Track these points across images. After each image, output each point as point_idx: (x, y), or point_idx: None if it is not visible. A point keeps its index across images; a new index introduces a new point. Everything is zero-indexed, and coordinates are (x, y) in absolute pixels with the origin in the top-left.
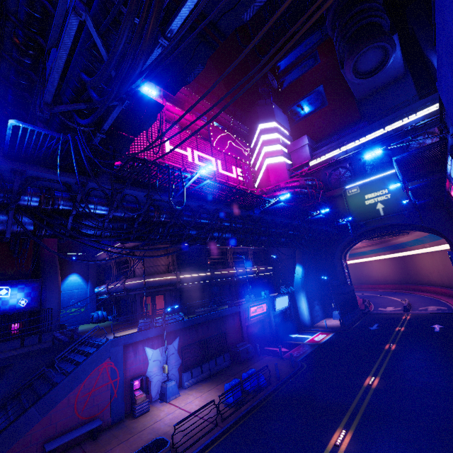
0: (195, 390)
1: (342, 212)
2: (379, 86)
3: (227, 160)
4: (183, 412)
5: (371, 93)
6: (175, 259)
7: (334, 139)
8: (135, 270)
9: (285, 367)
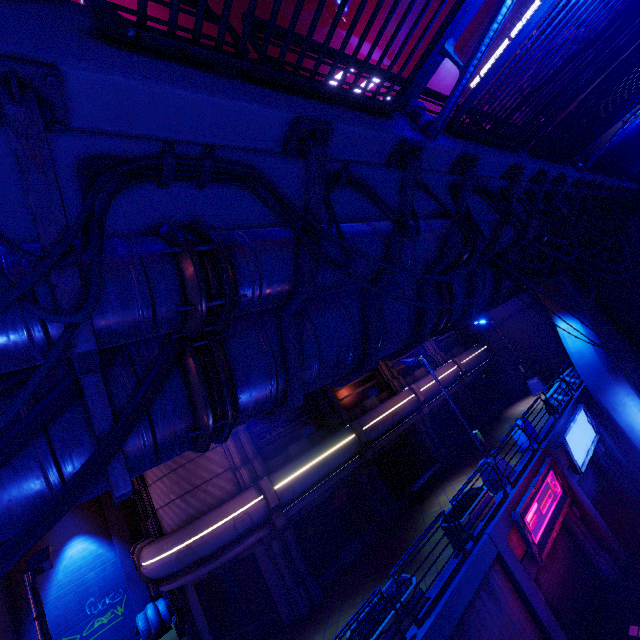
0: None
1: None
2: None
3: None
4: None
5: None
6: (246, 442)
7: None
8: (157, 514)
9: None
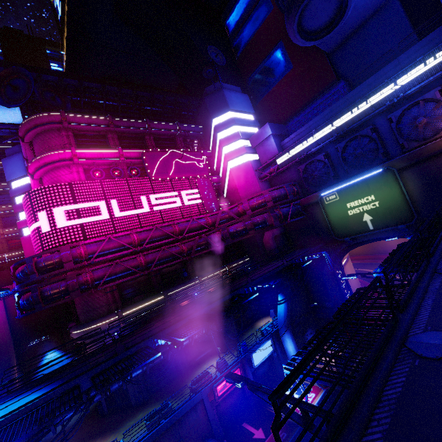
0: None
1: (323, 223)
2: (353, 27)
3: (176, 187)
4: None
5: (345, 38)
6: None
7: (307, 114)
8: None
9: None
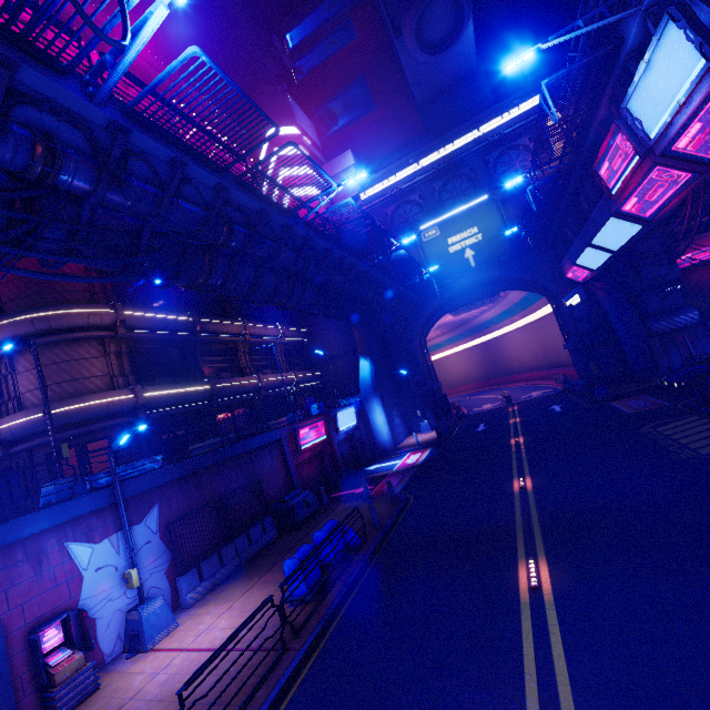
0: (212, 602)
1: None
2: (445, 84)
3: None
4: (194, 655)
5: (436, 94)
6: (126, 362)
7: (391, 164)
8: (22, 397)
9: (381, 508)
